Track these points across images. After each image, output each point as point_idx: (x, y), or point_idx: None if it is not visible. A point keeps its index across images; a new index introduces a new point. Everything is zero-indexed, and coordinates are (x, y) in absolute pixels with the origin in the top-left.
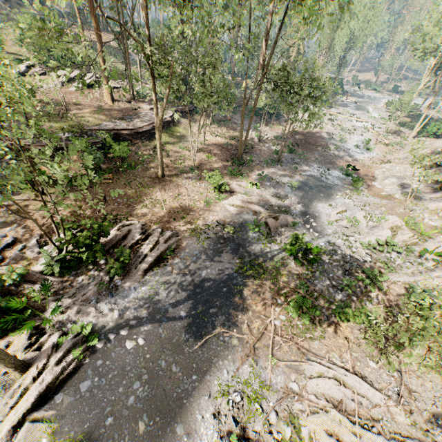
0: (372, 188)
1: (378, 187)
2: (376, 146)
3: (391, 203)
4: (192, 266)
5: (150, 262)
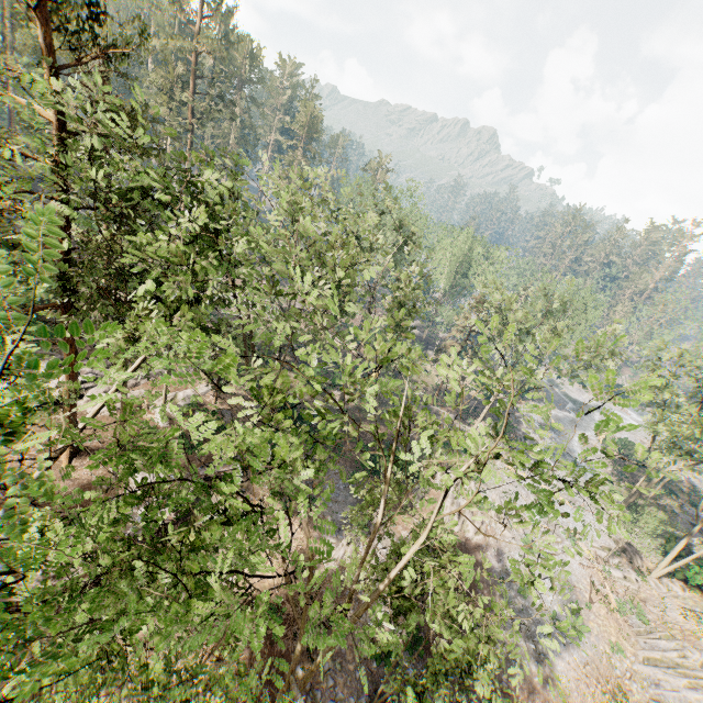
0: None
1: None
2: (590, 610)
3: None
4: None
5: None
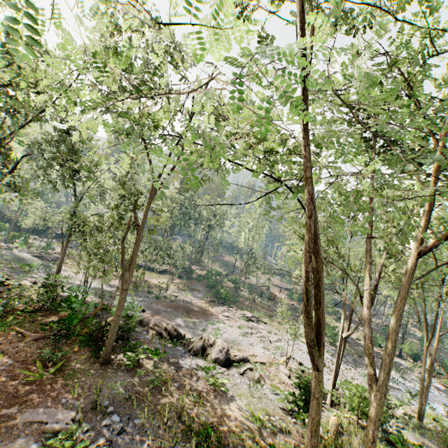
0: None
1: None
2: (230, 349)
3: None
4: (33, 260)
5: (37, 254)
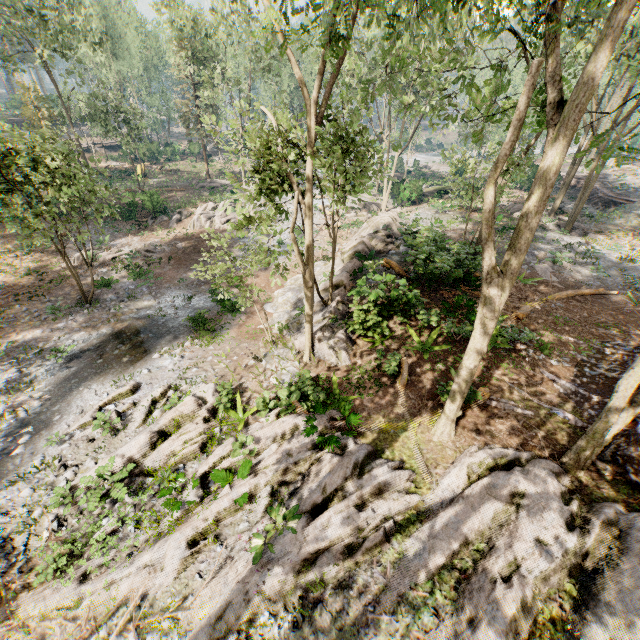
0: (255, 318)
1: (269, 312)
2: (319, 235)
3: (250, 347)
4: None
5: None
